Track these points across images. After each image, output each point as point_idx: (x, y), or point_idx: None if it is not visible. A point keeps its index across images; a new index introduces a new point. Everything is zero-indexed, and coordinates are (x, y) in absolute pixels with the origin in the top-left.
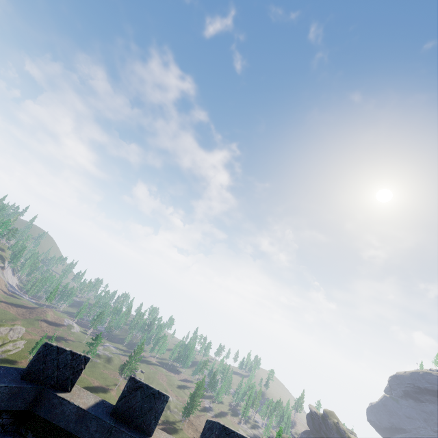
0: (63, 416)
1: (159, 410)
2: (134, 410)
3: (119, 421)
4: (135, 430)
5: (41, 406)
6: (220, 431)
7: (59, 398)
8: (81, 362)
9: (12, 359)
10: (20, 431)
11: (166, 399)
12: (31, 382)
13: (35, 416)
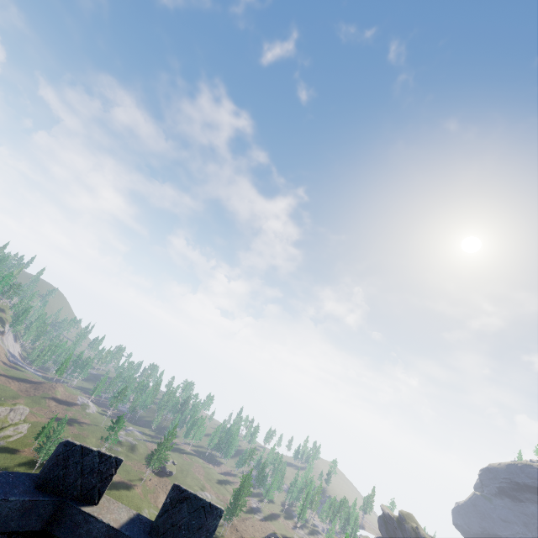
0: (89, 537)
1: (210, 528)
2: (179, 529)
3: None
4: None
5: (61, 525)
6: None
7: (84, 514)
8: (112, 465)
9: (13, 447)
10: None
11: (220, 513)
12: (48, 493)
13: (54, 537)
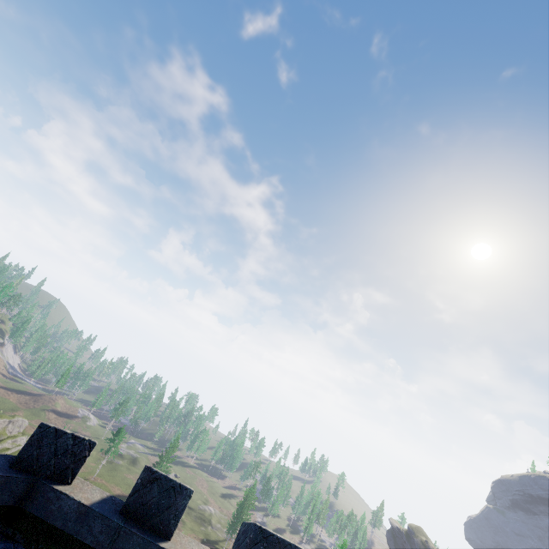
0: (60, 513)
1: (180, 507)
2: (149, 508)
3: (130, 521)
4: (149, 531)
5: (33, 502)
6: (255, 534)
7: (56, 491)
8: (85, 448)
9: None
10: (6, 532)
11: (189, 494)
12: (22, 471)
13: (26, 513)
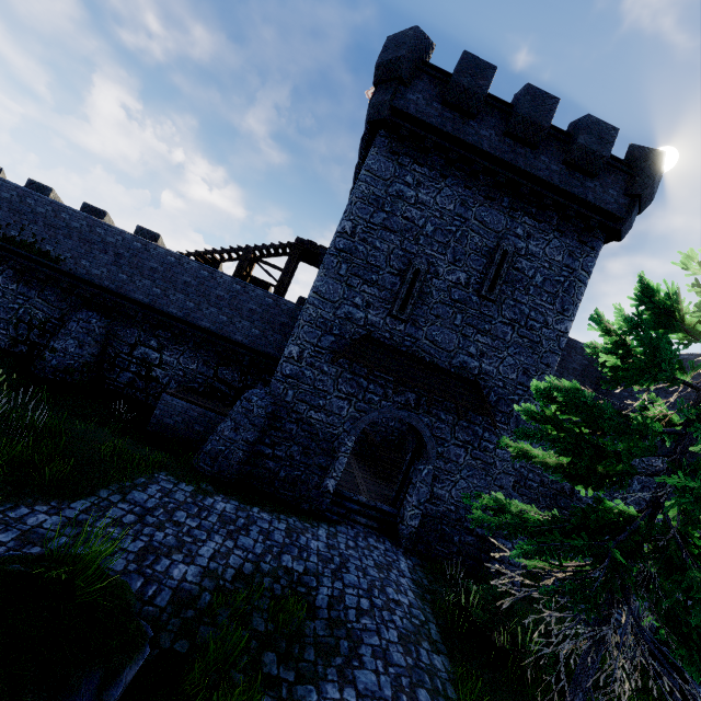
0: None
1: (47, 194)
2: None
3: None
4: None
5: None
6: (84, 205)
7: None
8: None
9: None
10: None
11: (51, 189)
12: None
13: None
